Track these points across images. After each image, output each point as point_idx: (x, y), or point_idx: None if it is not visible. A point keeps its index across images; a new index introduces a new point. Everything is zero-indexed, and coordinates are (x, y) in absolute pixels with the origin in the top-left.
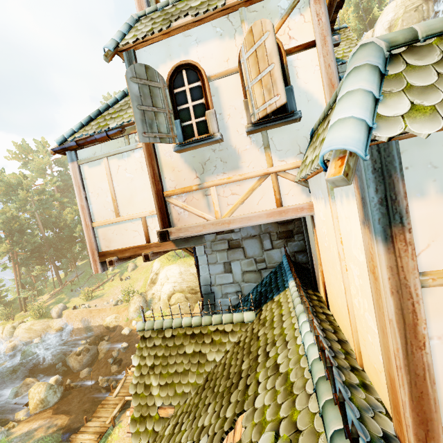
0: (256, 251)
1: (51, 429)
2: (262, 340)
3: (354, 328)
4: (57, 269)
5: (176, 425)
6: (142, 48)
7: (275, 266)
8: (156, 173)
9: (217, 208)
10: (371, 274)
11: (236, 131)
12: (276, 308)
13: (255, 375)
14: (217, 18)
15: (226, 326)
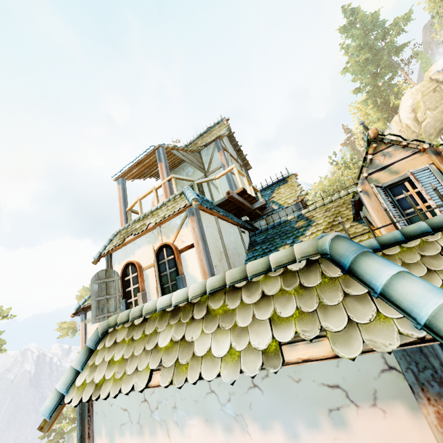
0: None
1: None
2: None
3: None
4: None
5: None
6: (115, 252)
7: None
8: None
9: None
10: None
11: None
12: None
13: None
14: (147, 233)
15: None
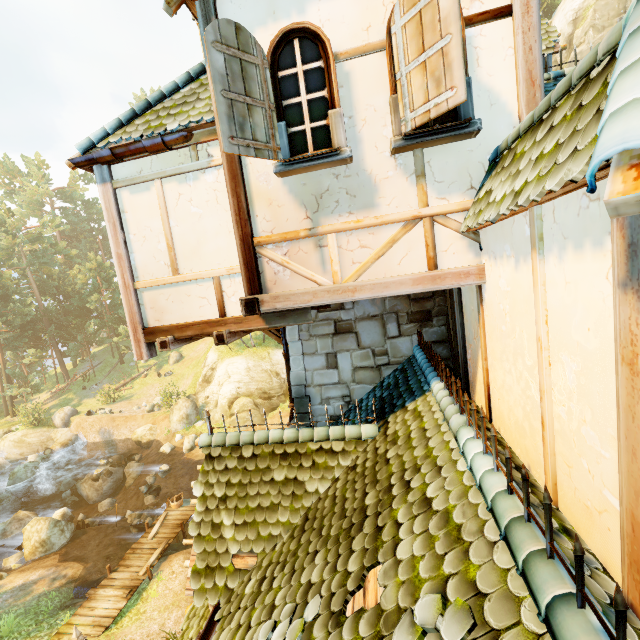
0: (375, 339)
1: (58, 582)
2: (395, 465)
3: (551, 449)
4: (62, 356)
5: (262, 580)
6: None
7: (401, 362)
8: (243, 207)
9: (337, 268)
10: (623, 366)
11: (374, 148)
12: (413, 420)
13: (390, 513)
14: None
15: (335, 443)
